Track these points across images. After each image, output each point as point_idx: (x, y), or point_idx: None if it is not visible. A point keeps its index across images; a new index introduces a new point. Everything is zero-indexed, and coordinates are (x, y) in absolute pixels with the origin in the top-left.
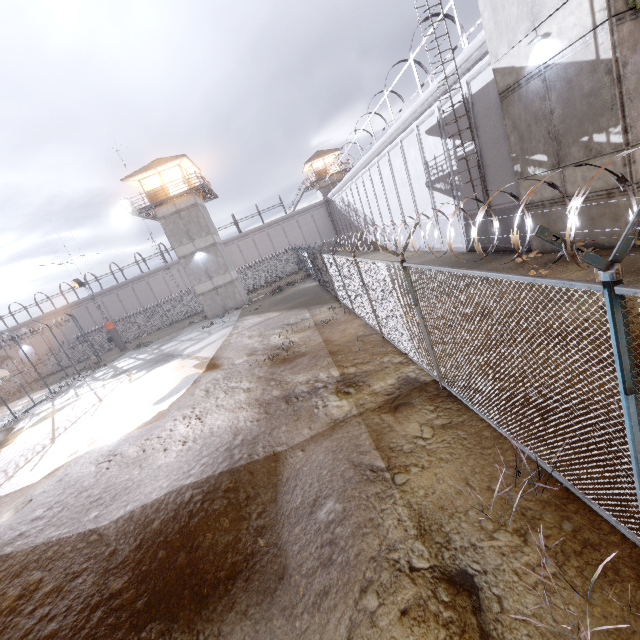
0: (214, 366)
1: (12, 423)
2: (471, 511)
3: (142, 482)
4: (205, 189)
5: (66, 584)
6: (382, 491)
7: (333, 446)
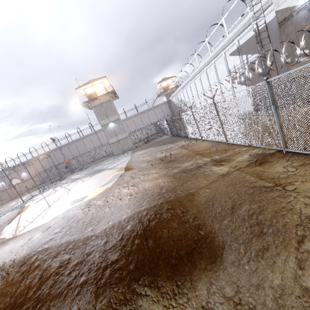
0: (129, 169)
1: (23, 204)
2: None
3: (113, 212)
4: (114, 93)
5: (85, 260)
6: (281, 194)
7: (229, 183)
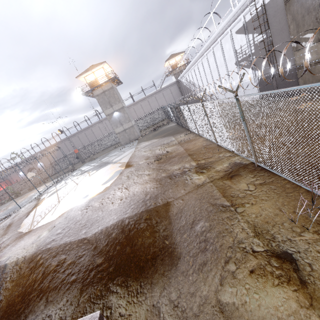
0: (129, 166)
1: (39, 196)
2: (285, 223)
3: (104, 217)
4: (116, 79)
5: (76, 260)
6: (230, 216)
7: (199, 197)
